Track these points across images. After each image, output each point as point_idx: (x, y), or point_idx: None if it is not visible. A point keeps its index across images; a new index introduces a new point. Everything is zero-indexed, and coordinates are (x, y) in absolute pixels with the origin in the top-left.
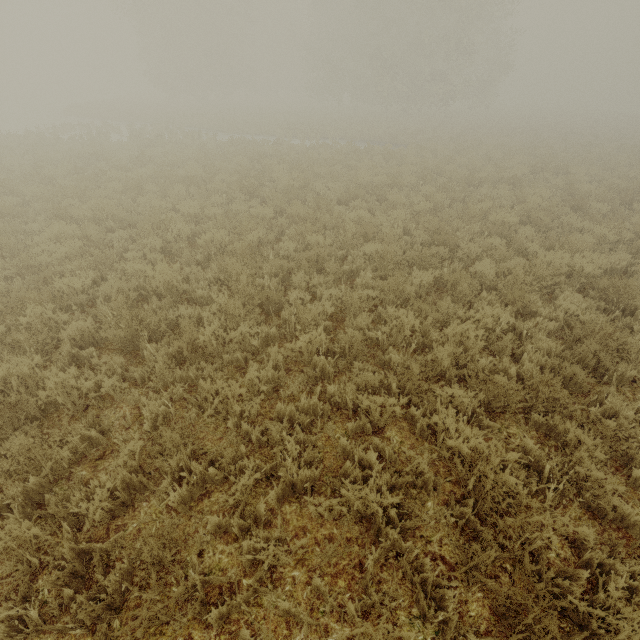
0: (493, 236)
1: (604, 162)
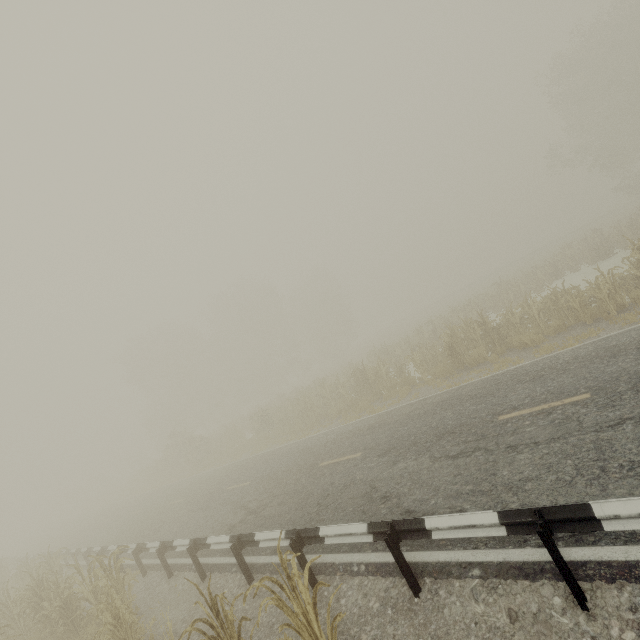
0: None
1: None
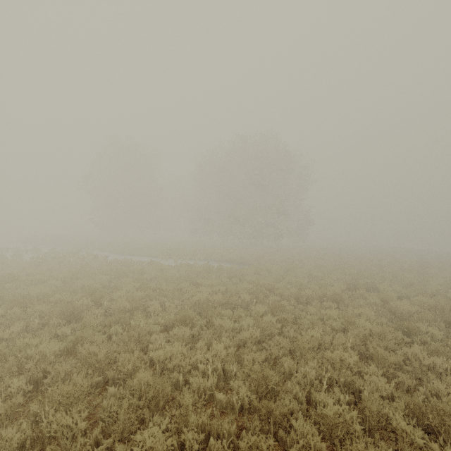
0: (335, 388)
1: (398, 279)
